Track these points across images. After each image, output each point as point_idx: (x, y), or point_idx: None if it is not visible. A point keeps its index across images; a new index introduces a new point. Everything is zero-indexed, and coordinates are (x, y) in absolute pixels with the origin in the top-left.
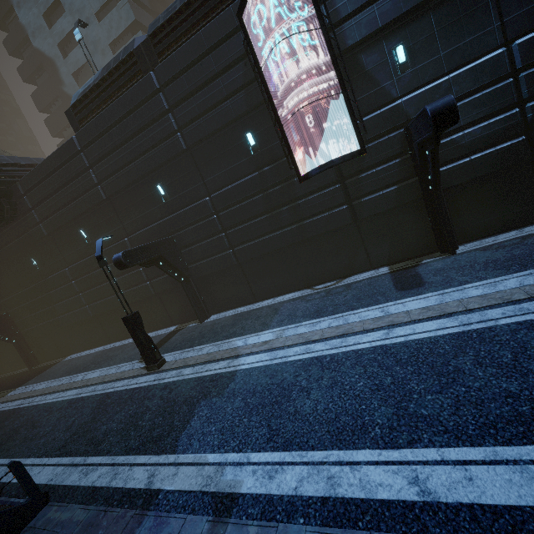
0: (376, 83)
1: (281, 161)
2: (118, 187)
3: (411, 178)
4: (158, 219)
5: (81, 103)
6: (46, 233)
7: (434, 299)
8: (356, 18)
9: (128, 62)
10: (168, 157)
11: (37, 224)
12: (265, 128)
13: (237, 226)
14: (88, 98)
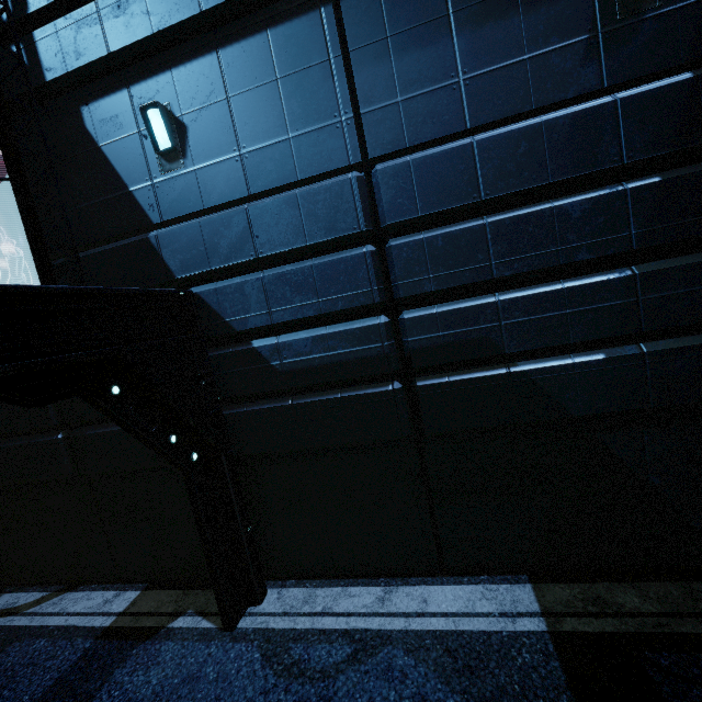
0: (119, 180)
1: None
2: None
3: None
4: None
5: None
6: None
7: None
8: (63, 19)
9: None
10: None
11: None
12: None
13: None
14: None
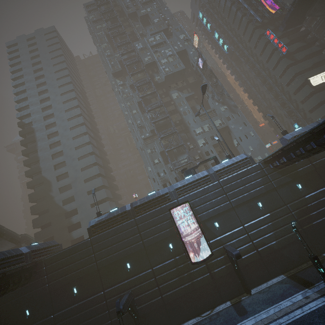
0: (211, 231)
1: (183, 255)
2: (106, 263)
3: (229, 263)
4: (123, 280)
5: (96, 225)
6: (48, 290)
7: (253, 320)
8: (203, 214)
9: (123, 214)
10: (135, 251)
11: (45, 284)
12: (176, 241)
13: (164, 283)
14: (100, 223)
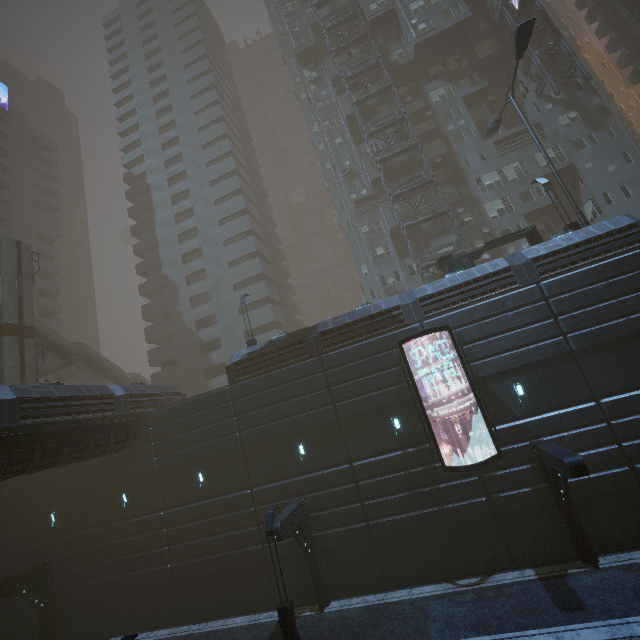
0: (503, 404)
1: (424, 446)
2: (259, 438)
3: (542, 483)
4: (290, 475)
5: (243, 362)
6: (156, 468)
7: (605, 632)
8: (485, 361)
9: (297, 344)
10: (318, 422)
11: (151, 456)
12: (410, 416)
13: (374, 497)
14: (251, 359)
